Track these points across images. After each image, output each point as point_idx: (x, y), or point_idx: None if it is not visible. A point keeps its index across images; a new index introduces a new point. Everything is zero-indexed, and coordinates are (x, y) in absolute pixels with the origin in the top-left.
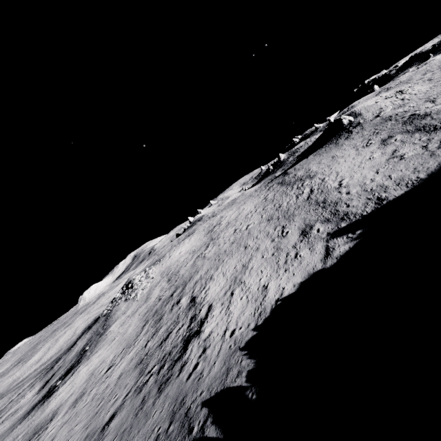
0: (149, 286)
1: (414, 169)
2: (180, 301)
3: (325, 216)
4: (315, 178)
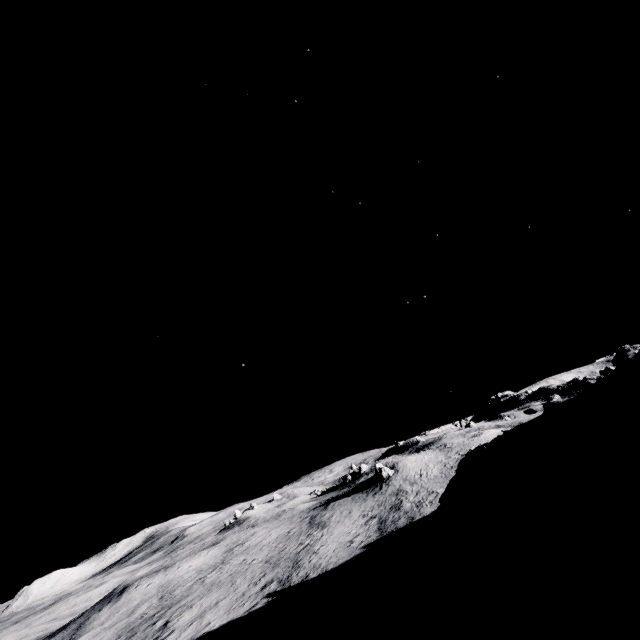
0: (140, 599)
1: (338, 559)
2: (157, 622)
3: (284, 577)
4: (322, 530)
